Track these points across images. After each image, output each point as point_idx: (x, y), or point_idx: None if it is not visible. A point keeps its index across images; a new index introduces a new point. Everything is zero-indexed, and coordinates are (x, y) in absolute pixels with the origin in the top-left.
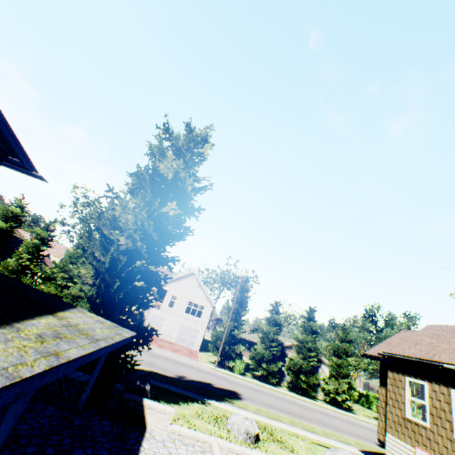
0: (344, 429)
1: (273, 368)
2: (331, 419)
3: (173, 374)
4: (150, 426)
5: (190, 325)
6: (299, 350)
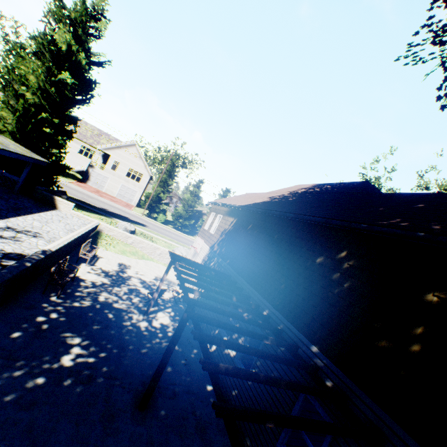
0: None
1: (186, 223)
2: None
3: (99, 206)
4: (60, 209)
5: (130, 187)
6: None
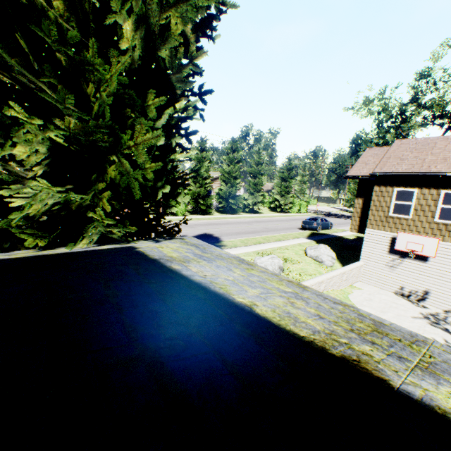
0: (280, 228)
1: (210, 202)
2: (265, 224)
3: None
4: None
5: None
6: (227, 181)
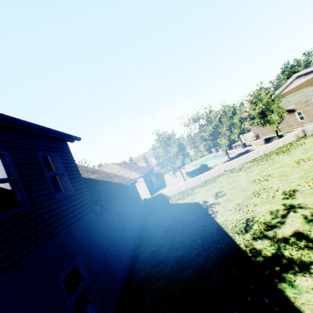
0: None
1: None
2: None
3: None
4: None
5: None
6: None
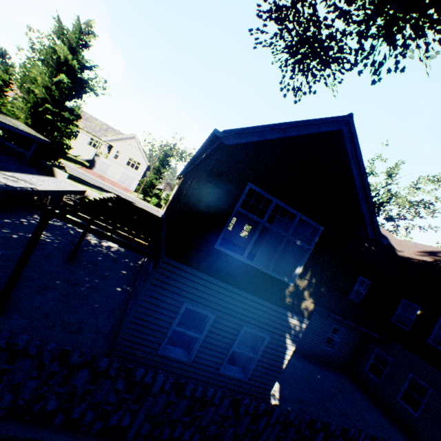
0: None
1: None
2: None
3: (95, 184)
4: (58, 178)
5: (130, 174)
6: None
